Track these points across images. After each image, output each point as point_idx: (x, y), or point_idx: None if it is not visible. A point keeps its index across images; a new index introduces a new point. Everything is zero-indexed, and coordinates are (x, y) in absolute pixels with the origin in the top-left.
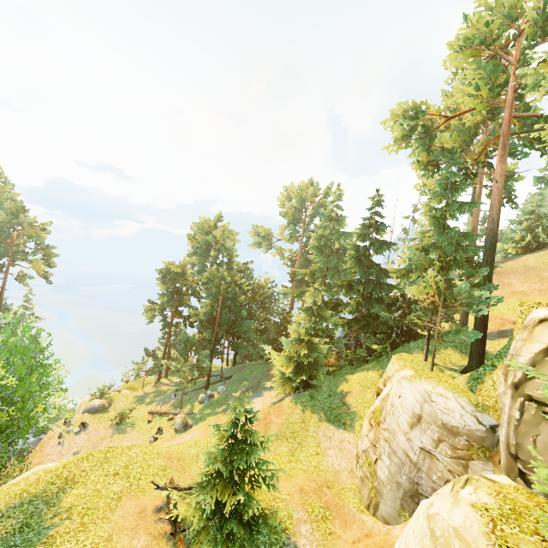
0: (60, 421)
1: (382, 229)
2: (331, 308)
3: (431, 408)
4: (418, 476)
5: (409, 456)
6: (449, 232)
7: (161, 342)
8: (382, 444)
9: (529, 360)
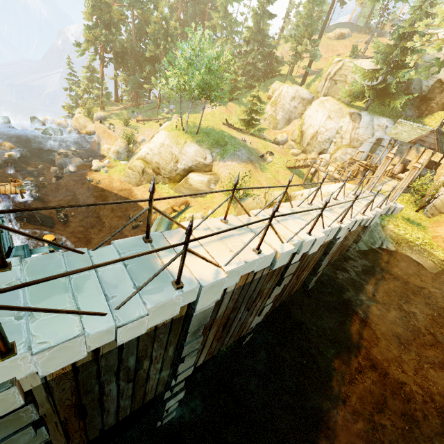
0: (96, 122)
1: (271, 3)
2: (234, 56)
3: (299, 94)
4: (291, 115)
5: (290, 110)
6: (312, 18)
7: (68, 78)
8: (278, 110)
9: (335, 71)
